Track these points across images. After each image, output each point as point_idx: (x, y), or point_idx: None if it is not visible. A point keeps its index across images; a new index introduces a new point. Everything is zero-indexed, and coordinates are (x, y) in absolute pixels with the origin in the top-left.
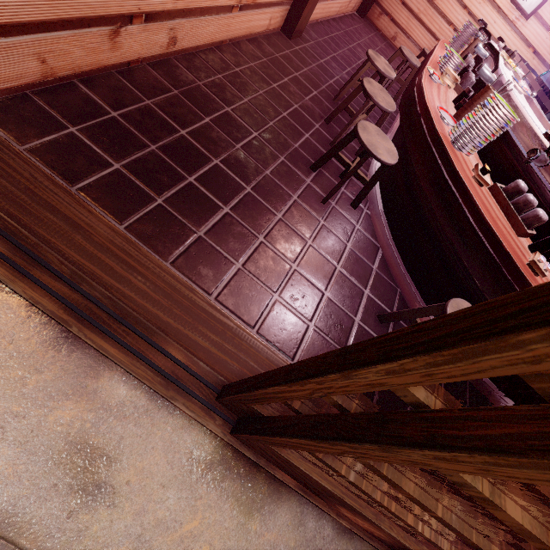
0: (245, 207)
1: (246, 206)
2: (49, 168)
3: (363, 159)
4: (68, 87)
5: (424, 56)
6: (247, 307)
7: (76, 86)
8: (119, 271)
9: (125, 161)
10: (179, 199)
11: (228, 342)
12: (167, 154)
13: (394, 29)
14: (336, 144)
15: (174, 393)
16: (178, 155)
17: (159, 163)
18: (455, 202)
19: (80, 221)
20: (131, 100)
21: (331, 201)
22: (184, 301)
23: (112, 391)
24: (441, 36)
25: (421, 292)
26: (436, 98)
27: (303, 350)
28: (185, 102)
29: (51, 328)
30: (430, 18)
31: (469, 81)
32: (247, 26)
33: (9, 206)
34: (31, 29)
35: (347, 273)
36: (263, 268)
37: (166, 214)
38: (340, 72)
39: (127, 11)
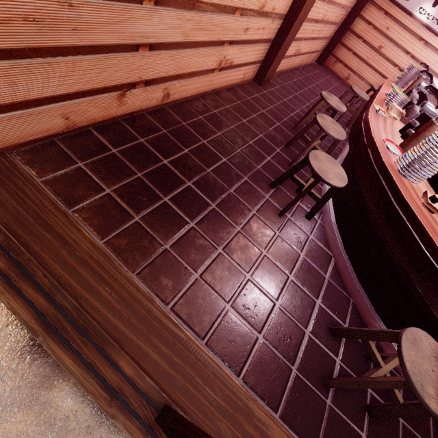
0: (208, 221)
1: (209, 221)
2: (56, 194)
3: (314, 182)
4: (84, 133)
5: (373, 90)
6: (200, 317)
7: (90, 132)
8: (90, 283)
9: (115, 187)
10: (153, 217)
11: (176, 354)
12: (149, 179)
13: (347, 72)
14: (291, 168)
15: (116, 410)
16: (158, 179)
17: (142, 187)
18: (405, 228)
19: (69, 238)
20: (129, 139)
21: (287, 214)
22: (142, 311)
23: (60, 403)
24: (387, 75)
25: (375, 305)
26: (382, 130)
27: (250, 364)
28: (170, 138)
29: (23, 336)
30: (378, 62)
31: (414, 113)
32: (226, 80)
33: (17, 227)
34: (59, 99)
35: (299, 283)
36: (219, 278)
37: (140, 230)
38: (300, 107)
39: (131, 81)
